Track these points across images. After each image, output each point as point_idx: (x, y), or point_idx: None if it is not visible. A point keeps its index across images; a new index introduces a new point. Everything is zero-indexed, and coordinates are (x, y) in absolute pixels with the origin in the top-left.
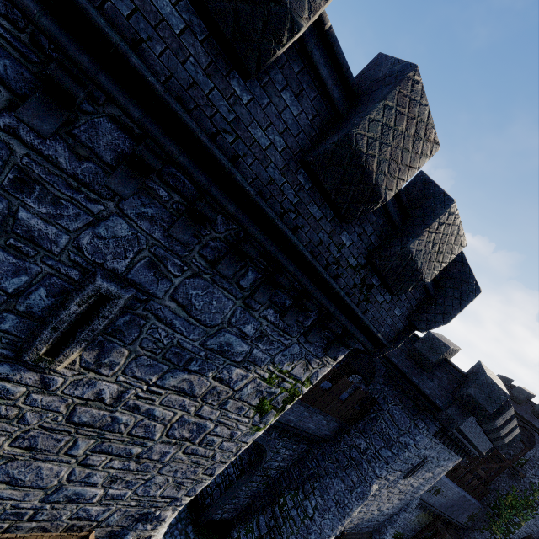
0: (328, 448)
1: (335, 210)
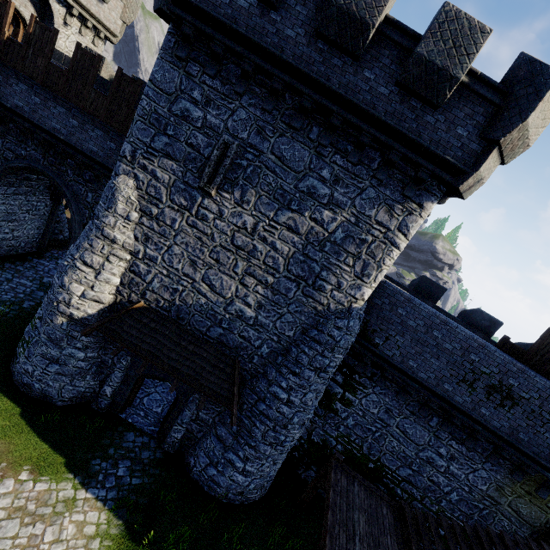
0: None
1: None
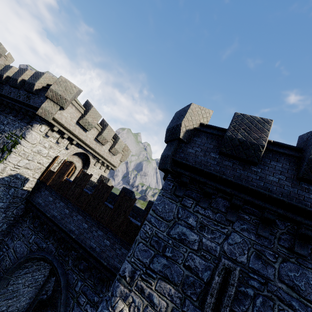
0: None
1: (15, 88)
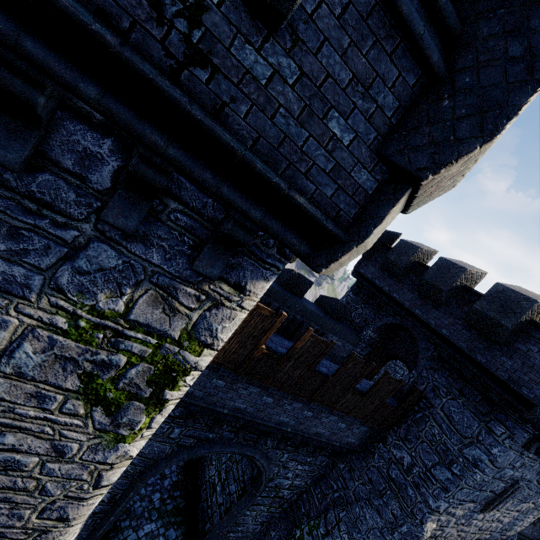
0: (358, 462)
1: None
